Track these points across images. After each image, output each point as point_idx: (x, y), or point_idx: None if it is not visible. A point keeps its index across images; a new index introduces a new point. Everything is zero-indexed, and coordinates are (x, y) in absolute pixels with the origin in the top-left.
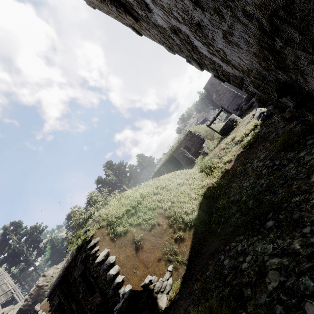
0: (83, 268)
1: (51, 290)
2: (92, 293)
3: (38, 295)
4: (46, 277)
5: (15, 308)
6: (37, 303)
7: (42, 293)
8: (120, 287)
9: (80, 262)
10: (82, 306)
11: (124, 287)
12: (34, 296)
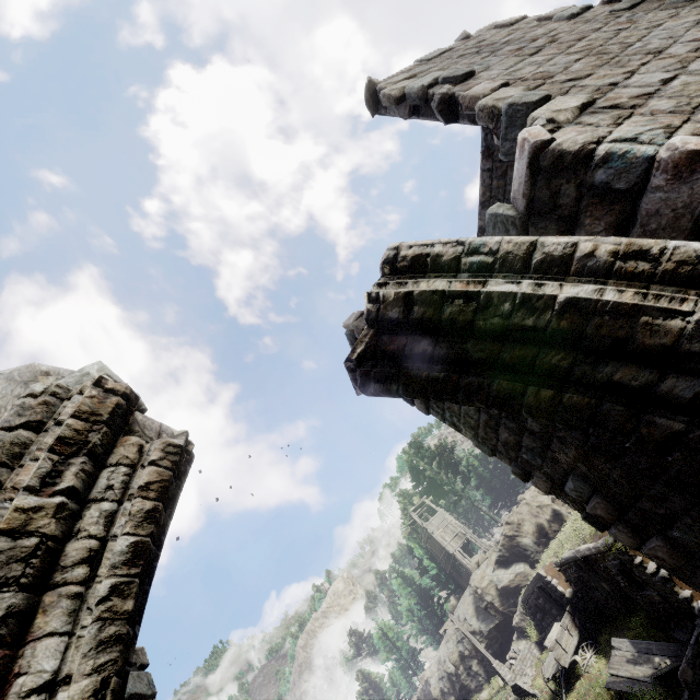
0: (623, 567)
1: (561, 563)
2: (642, 588)
3: (512, 547)
4: (512, 526)
5: (488, 557)
6: (515, 555)
7: (517, 545)
8: (691, 601)
9: (613, 559)
10: (617, 588)
11: (696, 602)
12: (507, 547)
